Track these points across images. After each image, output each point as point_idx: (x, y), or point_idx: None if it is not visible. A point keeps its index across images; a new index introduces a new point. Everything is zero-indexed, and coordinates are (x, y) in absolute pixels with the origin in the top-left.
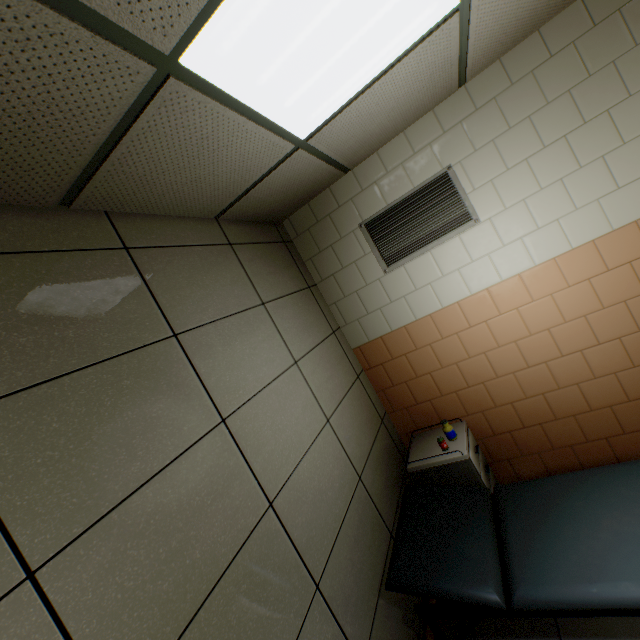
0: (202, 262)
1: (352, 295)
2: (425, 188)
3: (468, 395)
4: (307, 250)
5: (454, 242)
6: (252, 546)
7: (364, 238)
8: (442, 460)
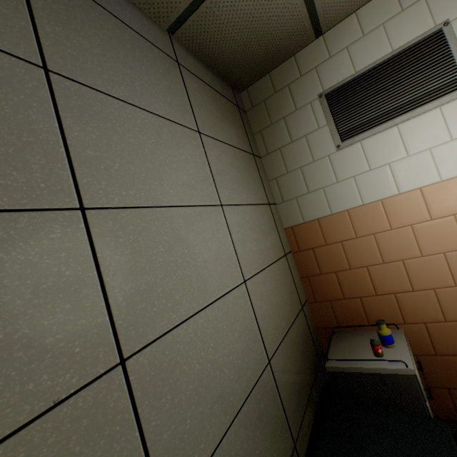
0: (133, 46)
1: (295, 171)
2: (407, 50)
3: (410, 300)
4: (259, 122)
5: (432, 115)
6: (46, 433)
7: (321, 110)
8: (375, 367)
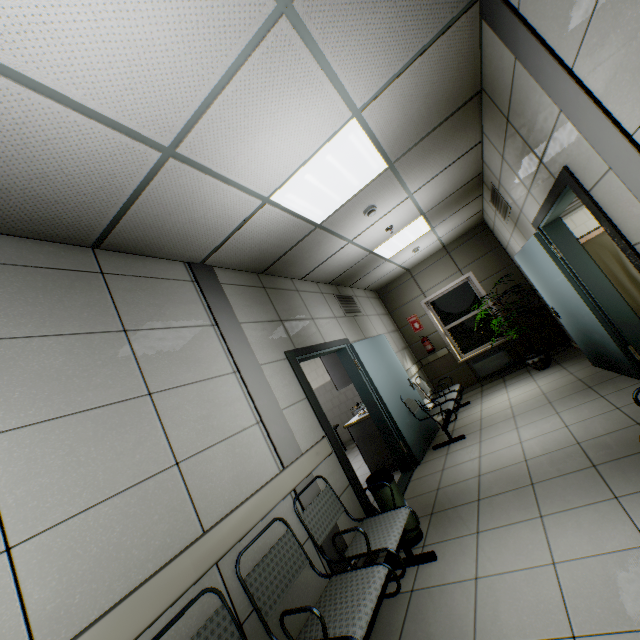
0: None
1: None
2: None
3: None
4: None
5: (580, 213)
6: None
7: None
8: None
